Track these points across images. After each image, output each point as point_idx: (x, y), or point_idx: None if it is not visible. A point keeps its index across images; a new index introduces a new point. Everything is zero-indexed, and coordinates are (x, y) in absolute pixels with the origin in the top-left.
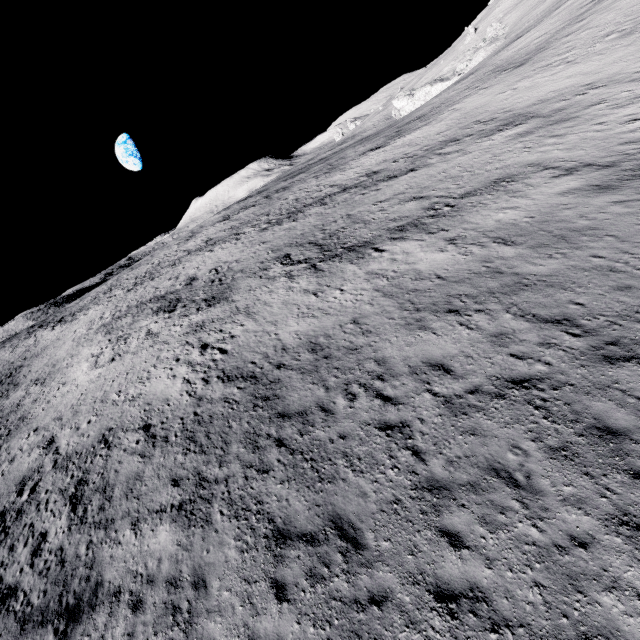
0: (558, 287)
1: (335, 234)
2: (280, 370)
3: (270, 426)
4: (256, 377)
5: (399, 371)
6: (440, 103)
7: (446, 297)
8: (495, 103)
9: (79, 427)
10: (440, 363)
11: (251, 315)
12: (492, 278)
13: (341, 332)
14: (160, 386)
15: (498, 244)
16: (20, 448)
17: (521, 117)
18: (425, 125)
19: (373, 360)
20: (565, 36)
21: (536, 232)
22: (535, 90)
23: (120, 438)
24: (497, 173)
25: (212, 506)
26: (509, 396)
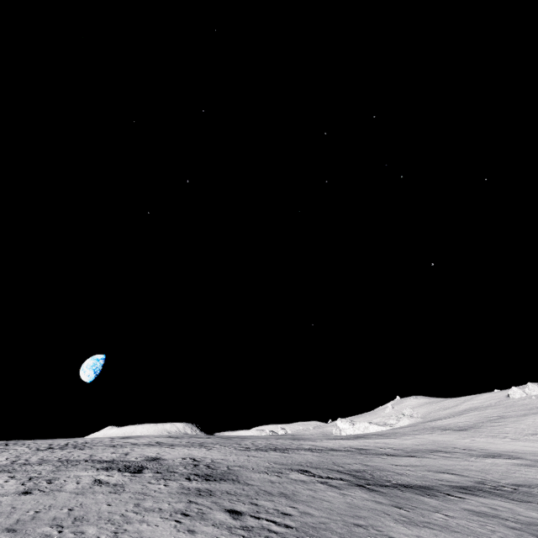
0: None
1: (362, 470)
2: None
3: None
4: None
5: None
6: (392, 432)
7: None
8: (461, 442)
9: None
10: None
11: (300, 501)
12: None
13: None
14: (166, 536)
15: None
16: None
17: (505, 455)
18: (390, 438)
19: None
20: (490, 425)
21: None
22: (497, 444)
23: None
24: (535, 480)
25: None
26: None
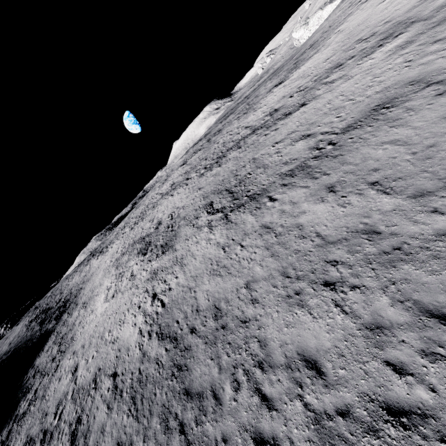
0: (445, 260)
1: (243, 180)
2: (192, 335)
3: (178, 404)
4: (177, 340)
5: (276, 361)
6: (328, 26)
7: (323, 263)
8: (375, 15)
9: (88, 360)
10: (313, 359)
11: (183, 267)
12: (369, 240)
13: (236, 298)
14: (127, 333)
15: (376, 192)
16: (65, 368)
17: (401, 25)
18: (315, 53)
19: (257, 340)
20: None
21: (418, 174)
22: None
23: (101, 381)
24: (377, 98)
25: None
26: (383, 435)
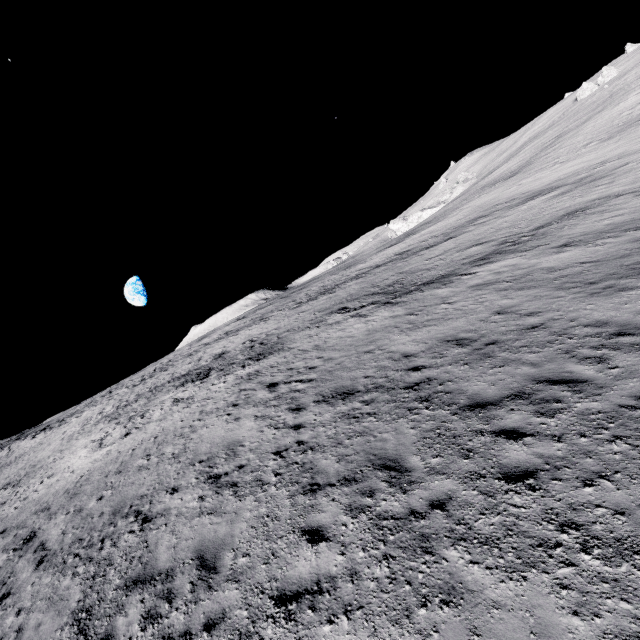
0: None
1: (395, 283)
2: (421, 371)
3: (466, 421)
4: (384, 385)
5: None
6: (441, 213)
7: (622, 267)
8: (506, 194)
9: (82, 508)
10: None
11: (328, 348)
12: None
13: (489, 323)
14: (218, 432)
15: (636, 230)
16: None
17: (545, 190)
18: (437, 222)
19: (581, 326)
20: (543, 155)
21: None
22: (543, 179)
23: (164, 501)
24: (561, 212)
25: (441, 557)
26: None
